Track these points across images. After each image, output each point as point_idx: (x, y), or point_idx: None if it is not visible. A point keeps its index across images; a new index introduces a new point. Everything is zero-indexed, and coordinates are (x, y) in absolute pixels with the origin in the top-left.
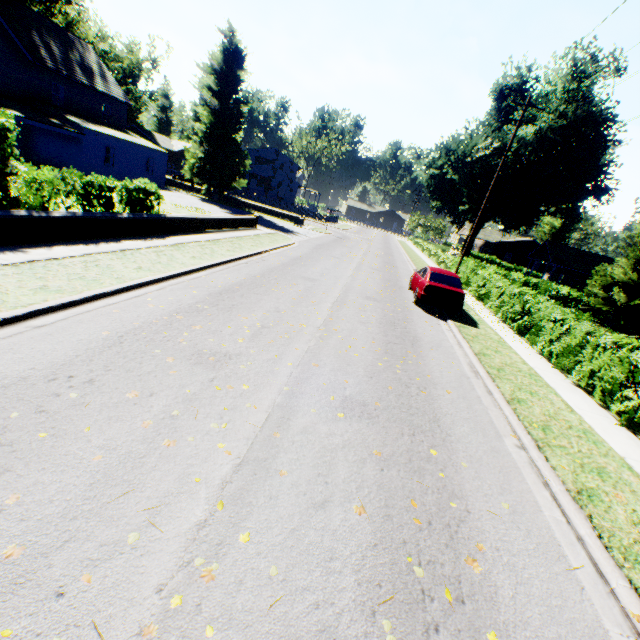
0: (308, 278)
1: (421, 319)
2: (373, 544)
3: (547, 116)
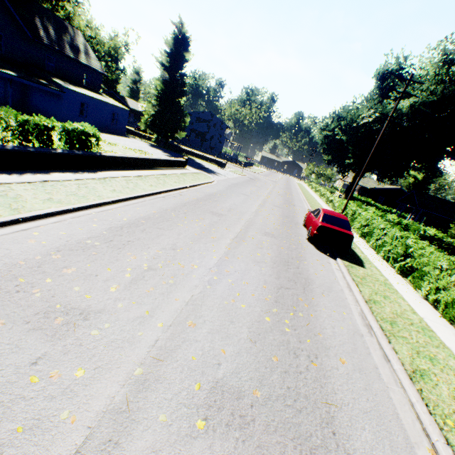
0: (216, 213)
1: (313, 257)
2: None
3: (421, 93)
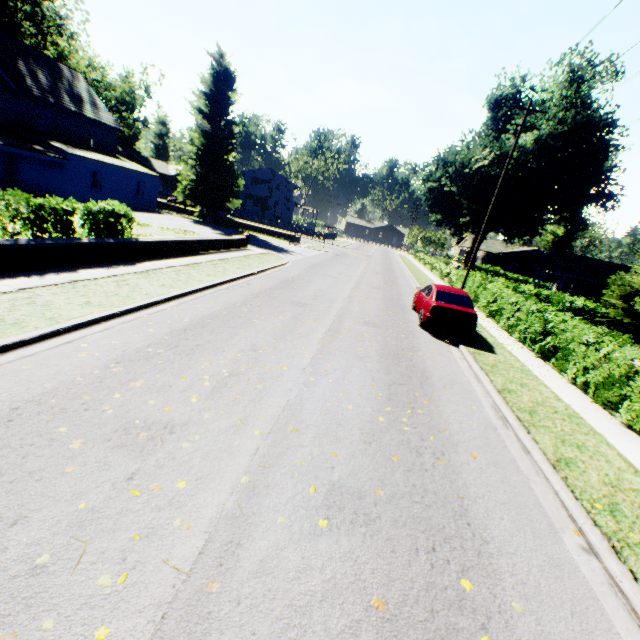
0: (298, 303)
1: (429, 346)
2: None
3: (547, 123)
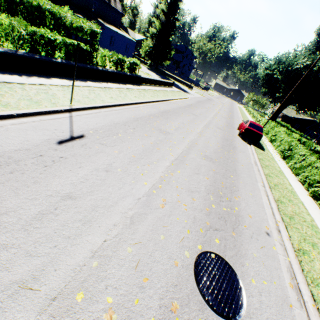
0: (194, 114)
1: (239, 141)
2: (210, 185)
3: None
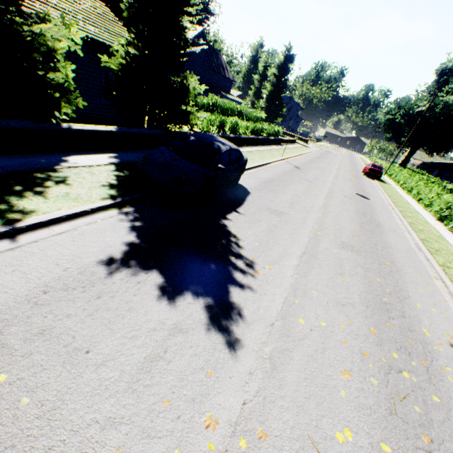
0: (326, 162)
1: (364, 178)
2: (352, 186)
3: None
